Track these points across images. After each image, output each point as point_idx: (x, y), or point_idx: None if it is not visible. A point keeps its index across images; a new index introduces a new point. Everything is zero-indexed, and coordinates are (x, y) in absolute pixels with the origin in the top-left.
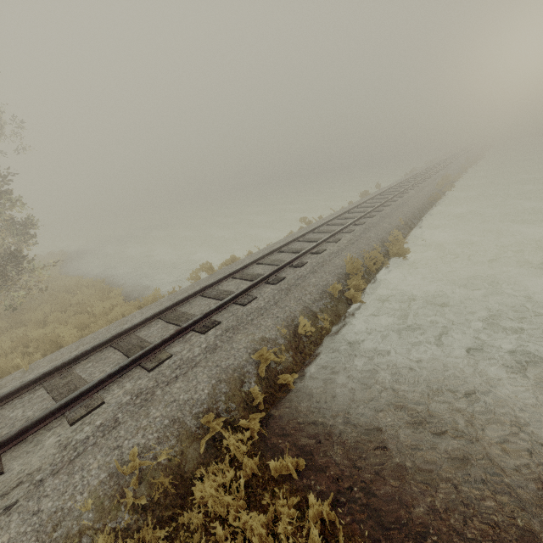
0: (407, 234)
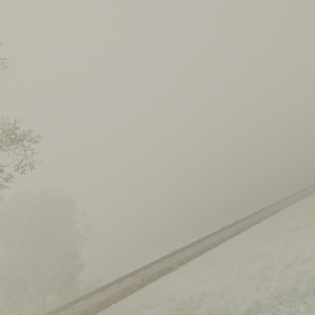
0: (198, 255)
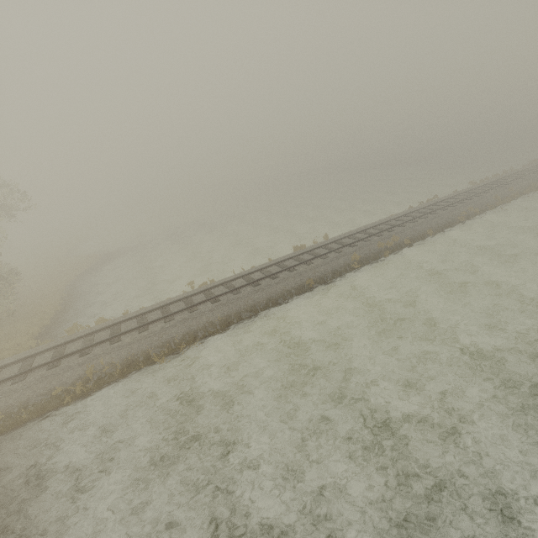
0: (214, 332)
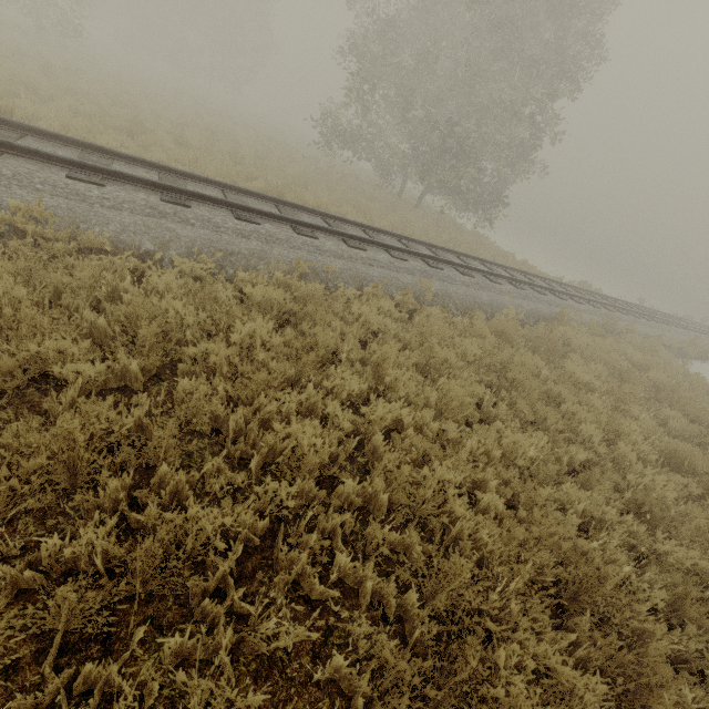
0: None
